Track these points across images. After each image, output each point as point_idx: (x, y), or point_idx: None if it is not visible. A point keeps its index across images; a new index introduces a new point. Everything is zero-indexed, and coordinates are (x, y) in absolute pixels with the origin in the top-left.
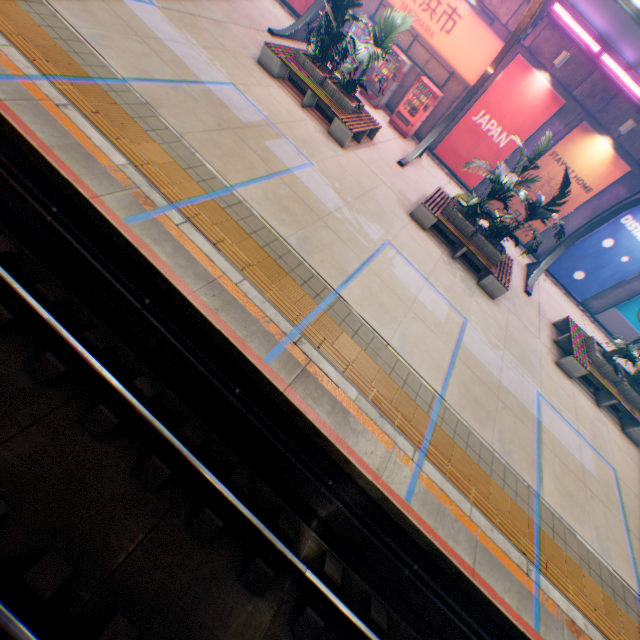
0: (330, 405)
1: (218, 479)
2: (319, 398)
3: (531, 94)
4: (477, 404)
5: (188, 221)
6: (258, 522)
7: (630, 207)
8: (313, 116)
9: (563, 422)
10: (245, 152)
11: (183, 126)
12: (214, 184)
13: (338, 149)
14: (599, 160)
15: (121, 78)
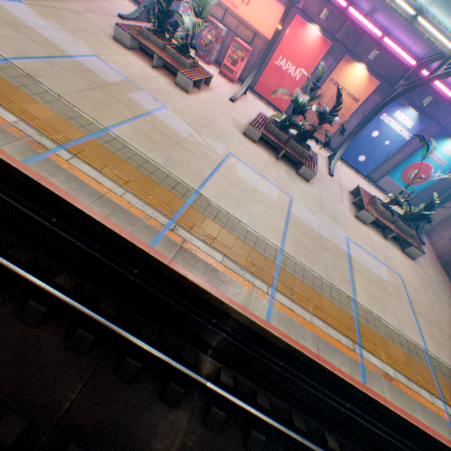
0: (204, 268)
1: (132, 335)
2: (195, 264)
3: (310, 41)
4: (307, 250)
5: (75, 156)
6: (166, 358)
7: (384, 107)
8: (162, 73)
9: (365, 252)
10: (113, 103)
11: (60, 89)
12: (92, 128)
13: (185, 94)
14: (360, 80)
15: (2, 58)
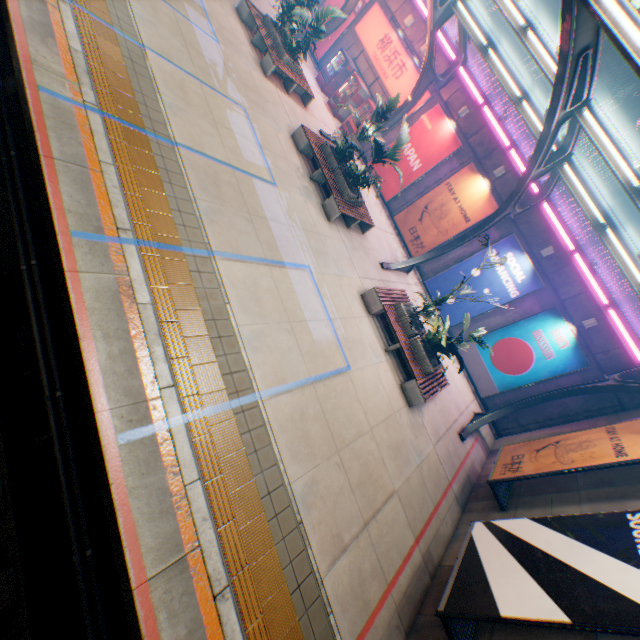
0: (42, 23)
1: None
2: (36, 12)
3: (441, 134)
4: (216, 188)
5: None
6: None
7: (485, 226)
8: (258, 54)
9: (319, 300)
10: None
11: None
12: None
13: (261, 73)
14: (479, 196)
15: None
